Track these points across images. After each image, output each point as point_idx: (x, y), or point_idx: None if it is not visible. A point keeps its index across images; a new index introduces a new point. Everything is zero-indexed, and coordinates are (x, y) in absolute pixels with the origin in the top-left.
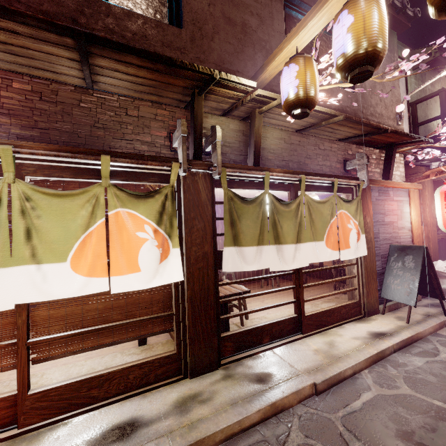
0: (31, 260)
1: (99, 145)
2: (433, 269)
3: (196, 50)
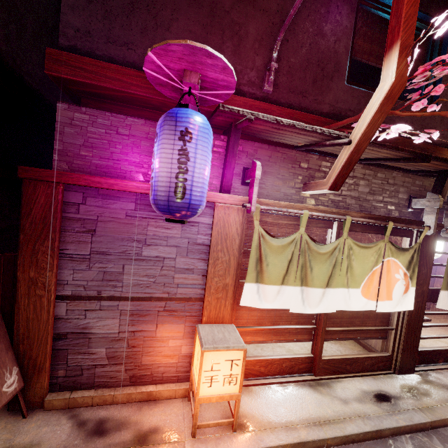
0: (346, 285)
1: (368, 206)
2: None
3: (442, 128)
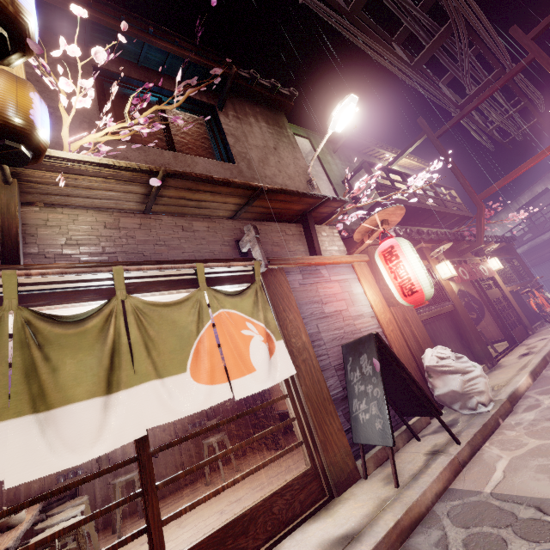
0: None
1: None
2: (401, 366)
3: None
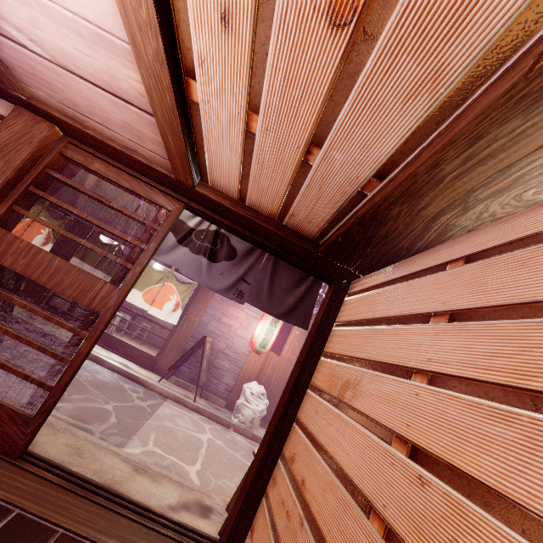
0: None
1: None
2: (202, 356)
3: None
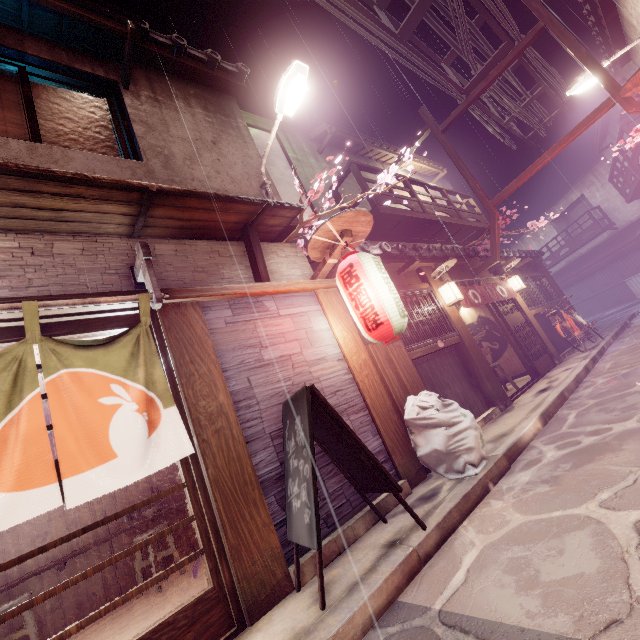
0: None
1: None
2: (346, 429)
3: None
